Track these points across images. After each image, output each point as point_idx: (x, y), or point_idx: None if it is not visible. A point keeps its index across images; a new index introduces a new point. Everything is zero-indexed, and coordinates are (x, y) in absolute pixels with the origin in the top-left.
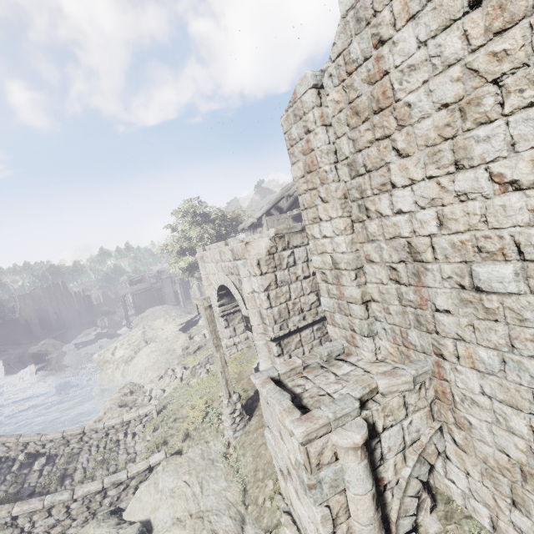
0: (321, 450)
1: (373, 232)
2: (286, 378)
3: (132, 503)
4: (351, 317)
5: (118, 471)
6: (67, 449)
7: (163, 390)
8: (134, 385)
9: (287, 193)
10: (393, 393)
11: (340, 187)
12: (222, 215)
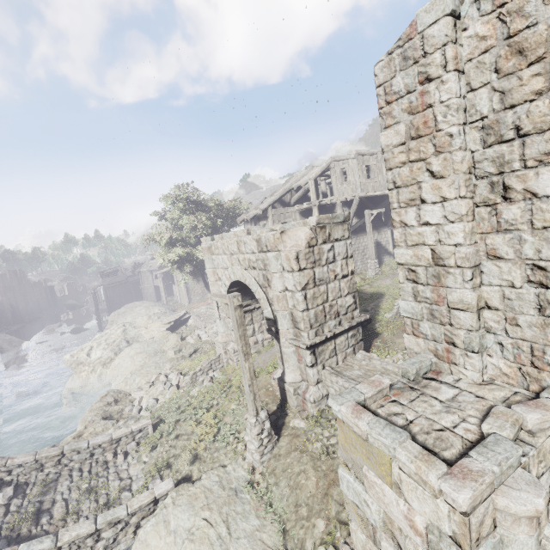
0: (482, 519)
1: (511, 219)
2: (372, 403)
3: (135, 548)
4: (452, 327)
5: (111, 503)
6: (40, 475)
7: (155, 399)
8: (119, 393)
9: (297, 185)
10: (544, 431)
11: (466, 157)
12: (219, 204)
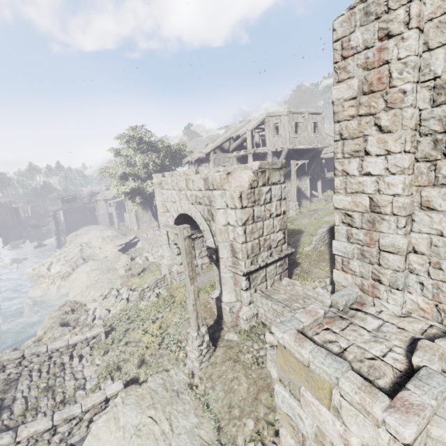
0: None
1: None
2: (308, 330)
3: (88, 441)
4: (380, 267)
5: (67, 401)
6: (2, 375)
7: (108, 310)
8: (75, 303)
9: (236, 134)
10: None
11: (415, 115)
12: (167, 146)
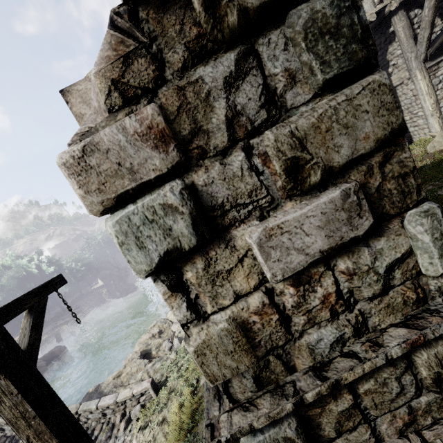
0: None
1: None
2: None
3: None
4: None
5: None
6: None
7: (179, 339)
8: (164, 323)
9: None
10: None
11: None
12: None
